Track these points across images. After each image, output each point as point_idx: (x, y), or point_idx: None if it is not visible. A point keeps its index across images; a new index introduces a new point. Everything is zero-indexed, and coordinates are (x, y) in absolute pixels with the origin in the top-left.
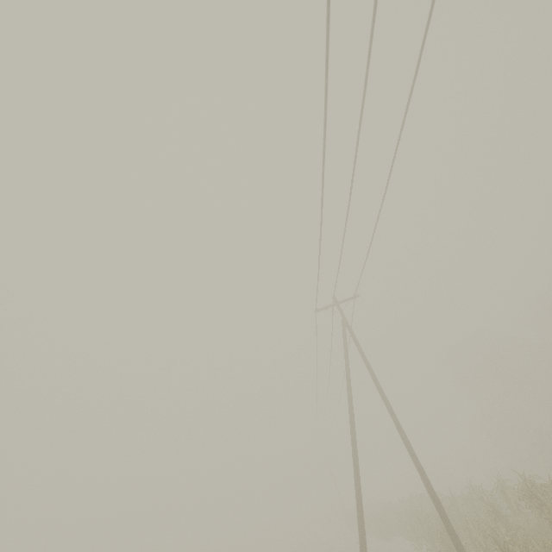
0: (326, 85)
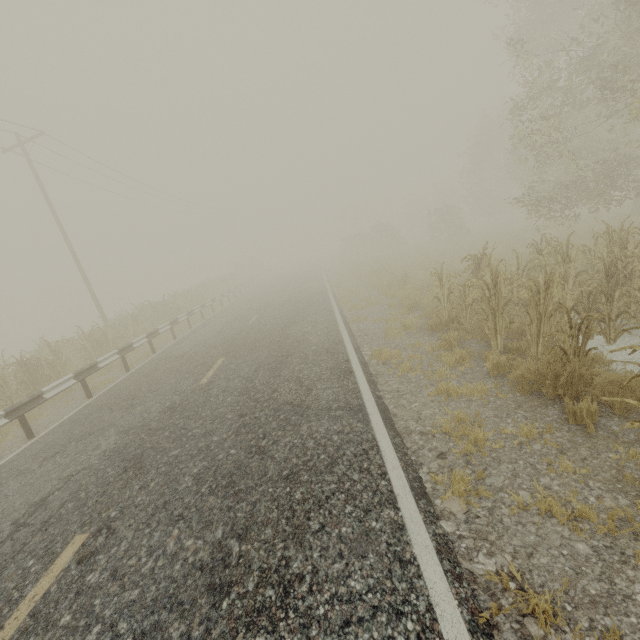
0: None
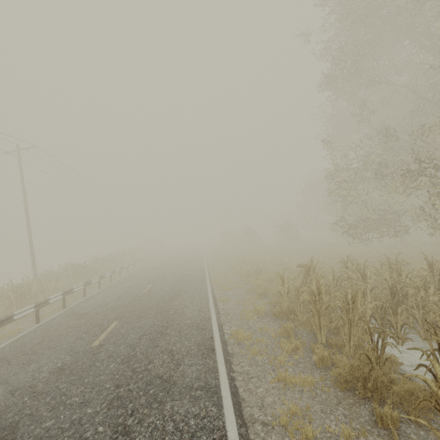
0: None
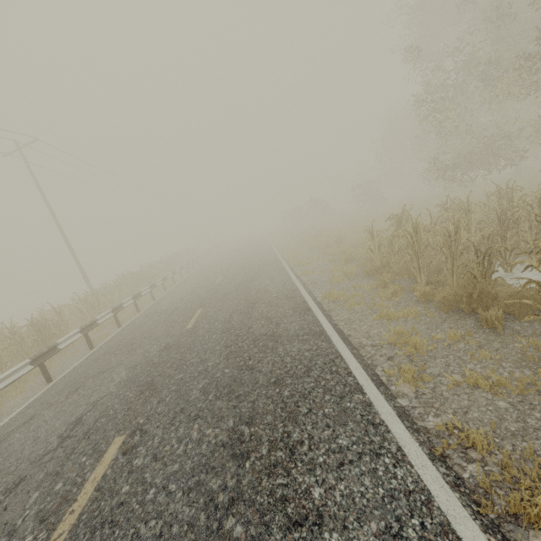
0: None
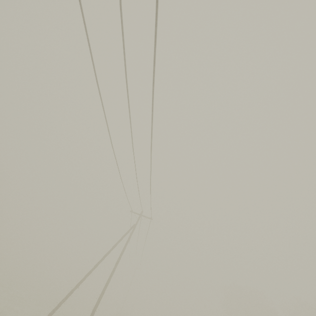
0: (110, 139)
